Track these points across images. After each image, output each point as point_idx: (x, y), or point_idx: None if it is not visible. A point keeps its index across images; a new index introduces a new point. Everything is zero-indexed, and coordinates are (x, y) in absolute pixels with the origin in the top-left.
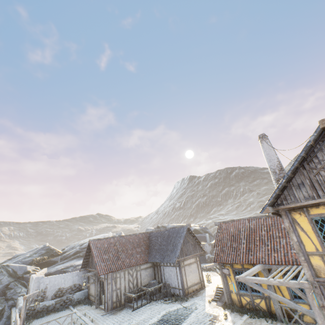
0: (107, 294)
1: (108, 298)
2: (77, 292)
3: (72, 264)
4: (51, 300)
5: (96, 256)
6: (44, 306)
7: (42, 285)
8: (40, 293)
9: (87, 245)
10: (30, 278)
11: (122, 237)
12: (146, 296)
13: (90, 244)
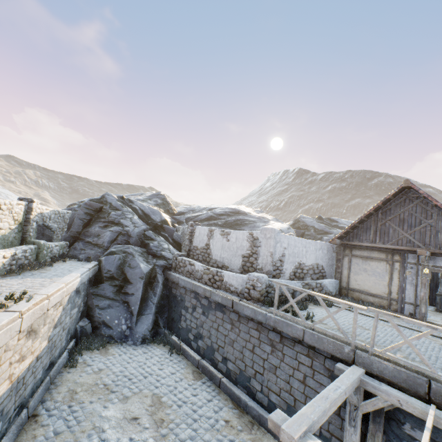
0: None
1: None
2: (326, 280)
3: None
4: (295, 281)
5: None
6: (288, 288)
7: (279, 248)
8: (275, 261)
9: (222, 211)
10: (196, 230)
11: None
12: None
13: (420, 189)
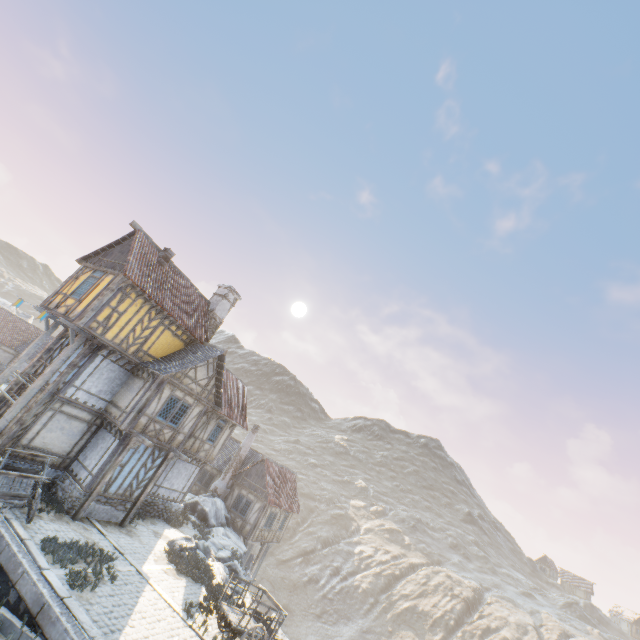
0: None
1: None
2: None
3: None
4: None
5: None
6: None
7: None
8: None
9: None
10: None
11: (12, 315)
12: None
13: None
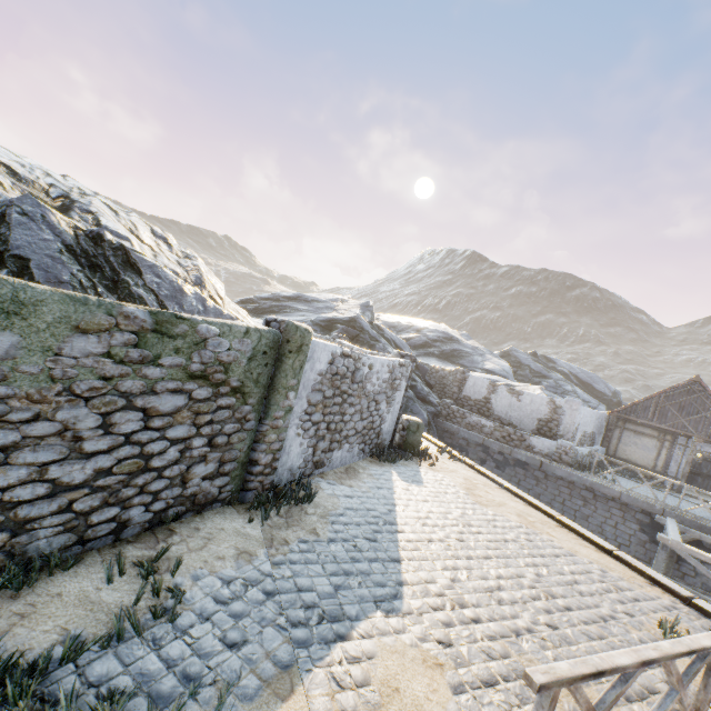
0: None
1: None
2: (598, 448)
3: None
4: (584, 448)
5: None
6: (581, 454)
7: (578, 418)
8: (574, 430)
9: (435, 336)
10: (470, 379)
11: None
12: None
13: (707, 387)
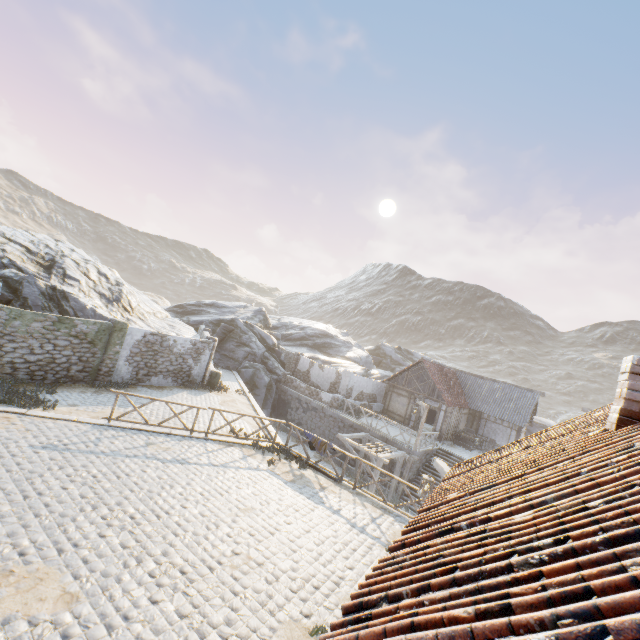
0: (442, 425)
1: (444, 430)
2: (375, 403)
3: (317, 356)
4: (357, 401)
5: (437, 382)
6: (352, 404)
7: (351, 382)
8: (348, 389)
9: (313, 332)
10: (301, 359)
11: (441, 366)
12: (470, 442)
13: (426, 364)
